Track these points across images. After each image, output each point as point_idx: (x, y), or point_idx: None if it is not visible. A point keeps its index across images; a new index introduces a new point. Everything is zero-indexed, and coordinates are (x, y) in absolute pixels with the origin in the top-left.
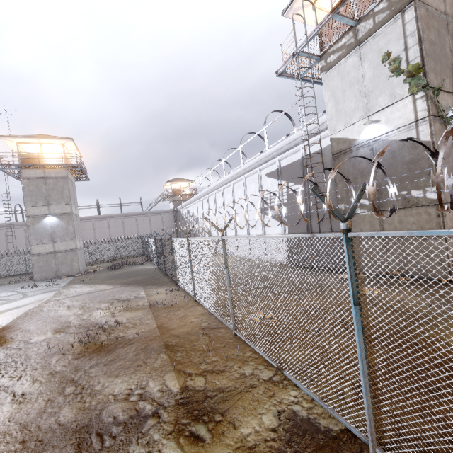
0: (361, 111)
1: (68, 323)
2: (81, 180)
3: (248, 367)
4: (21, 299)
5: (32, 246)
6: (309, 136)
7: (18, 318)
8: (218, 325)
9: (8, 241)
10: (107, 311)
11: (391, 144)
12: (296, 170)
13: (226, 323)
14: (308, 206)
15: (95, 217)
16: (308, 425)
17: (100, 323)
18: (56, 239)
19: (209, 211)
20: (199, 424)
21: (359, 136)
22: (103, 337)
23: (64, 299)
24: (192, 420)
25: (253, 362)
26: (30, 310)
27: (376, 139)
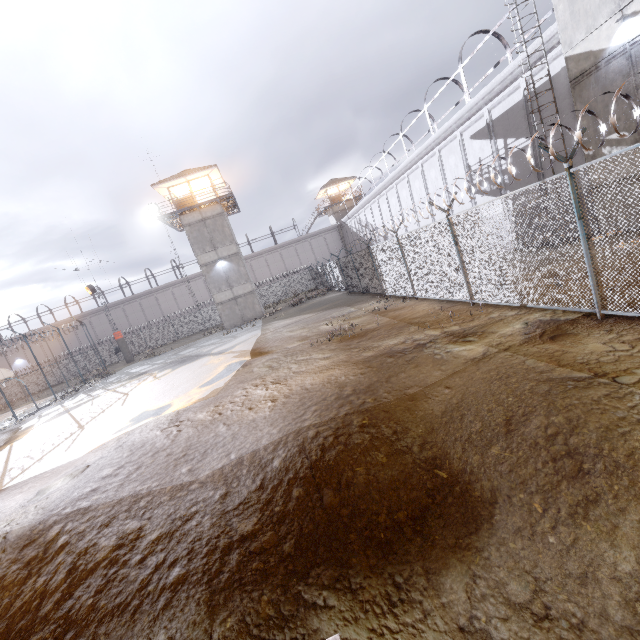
0: (610, 4)
1: (305, 336)
2: (231, 213)
3: (493, 314)
4: (235, 339)
5: (214, 296)
6: (532, 63)
7: (254, 345)
8: (452, 305)
9: (177, 301)
10: (331, 324)
11: (590, 101)
12: (517, 119)
13: (460, 300)
14: (540, 164)
15: (250, 256)
16: (551, 321)
17: (334, 330)
18: (232, 284)
19: (390, 212)
20: (466, 338)
21: (610, 44)
22: (348, 333)
23: (278, 330)
24: (459, 338)
25: (496, 312)
26: (256, 340)
27: (635, 40)
